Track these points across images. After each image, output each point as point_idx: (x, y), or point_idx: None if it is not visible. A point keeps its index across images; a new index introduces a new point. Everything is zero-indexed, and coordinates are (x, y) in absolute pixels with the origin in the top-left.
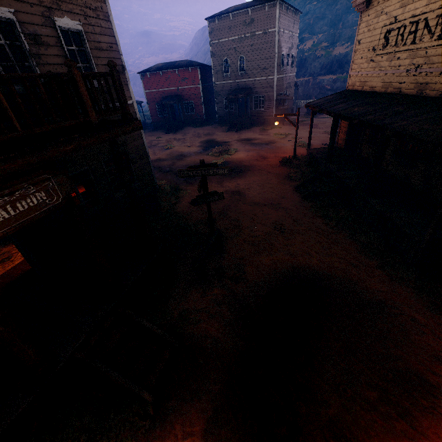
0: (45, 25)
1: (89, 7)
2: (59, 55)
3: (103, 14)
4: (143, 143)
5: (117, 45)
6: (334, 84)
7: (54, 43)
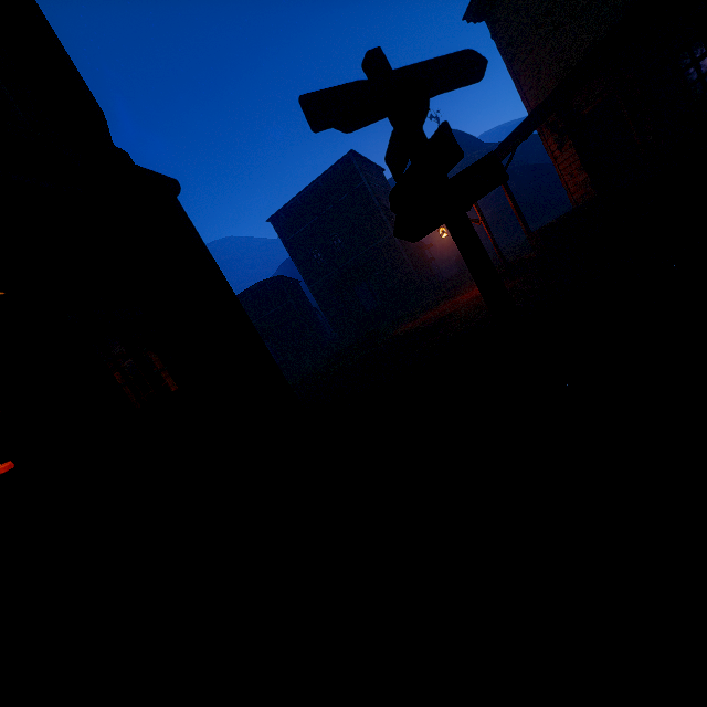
0: None
1: None
2: None
3: None
4: None
5: None
6: None
7: None
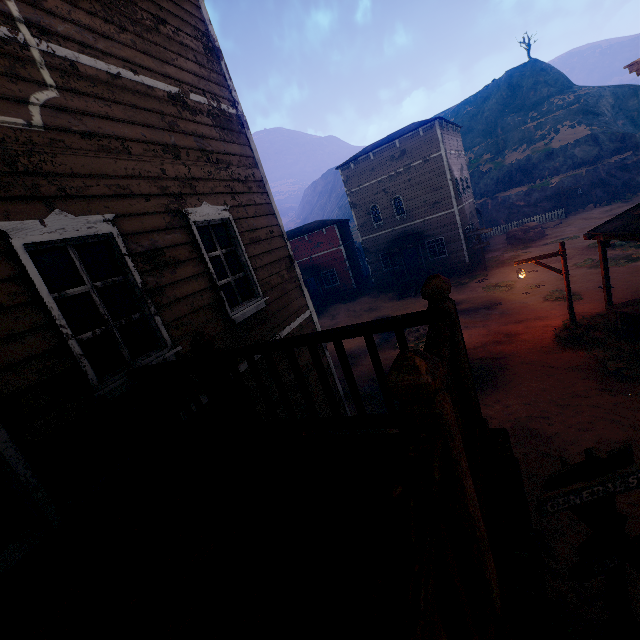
0: (170, 228)
1: (237, 179)
2: (196, 274)
3: (256, 185)
4: (333, 381)
5: (278, 226)
6: (529, 197)
7: (187, 255)
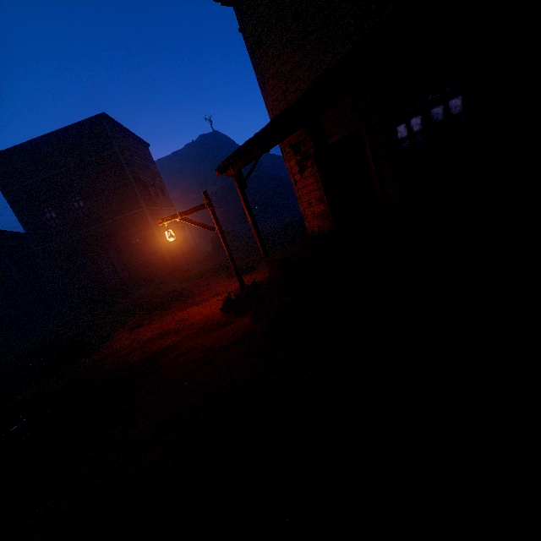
0: None
1: None
2: None
3: None
4: None
5: None
6: (227, 214)
7: None
